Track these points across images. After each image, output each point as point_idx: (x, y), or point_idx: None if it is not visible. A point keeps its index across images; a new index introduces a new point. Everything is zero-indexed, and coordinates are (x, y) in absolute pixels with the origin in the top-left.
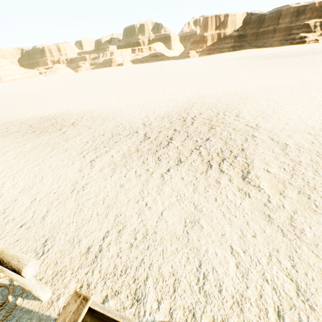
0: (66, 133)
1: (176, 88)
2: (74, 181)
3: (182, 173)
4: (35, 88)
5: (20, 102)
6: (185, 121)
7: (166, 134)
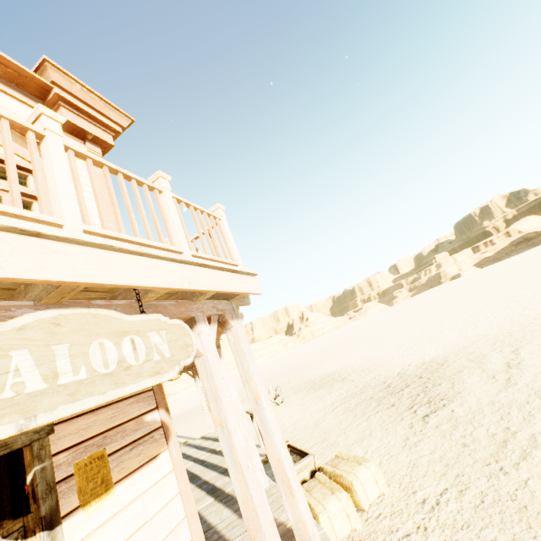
0: (333, 387)
1: (493, 311)
2: (318, 419)
3: (384, 414)
4: (337, 340)
5: (318, 360)
6: (442, 365)
7: (407, 382)
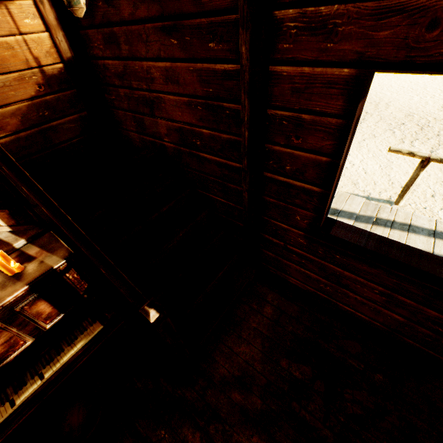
0: None
1: None
2: (438, 168)
3: None
4: None
5: None
6: None
7: None
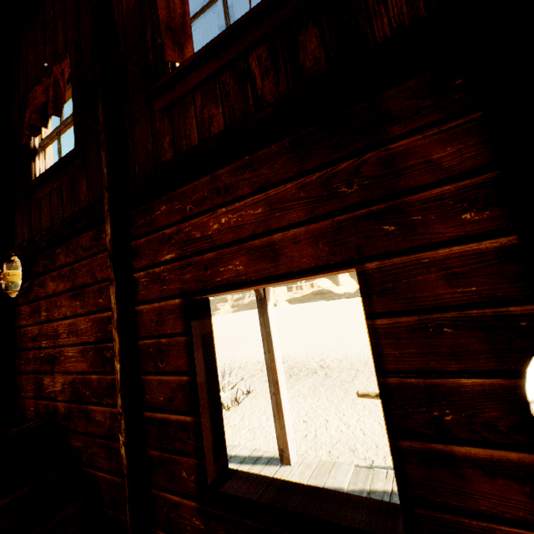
0: (331, 375)
1: None
2: None
3: None
4: None
5: None
6: None
7: None
